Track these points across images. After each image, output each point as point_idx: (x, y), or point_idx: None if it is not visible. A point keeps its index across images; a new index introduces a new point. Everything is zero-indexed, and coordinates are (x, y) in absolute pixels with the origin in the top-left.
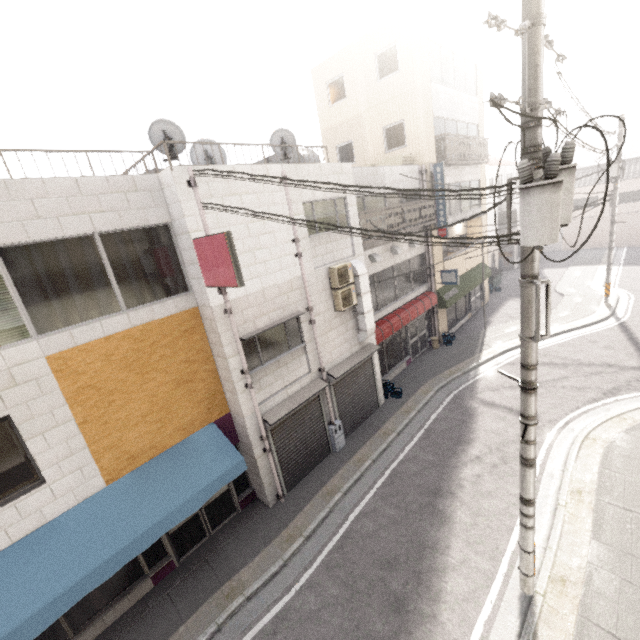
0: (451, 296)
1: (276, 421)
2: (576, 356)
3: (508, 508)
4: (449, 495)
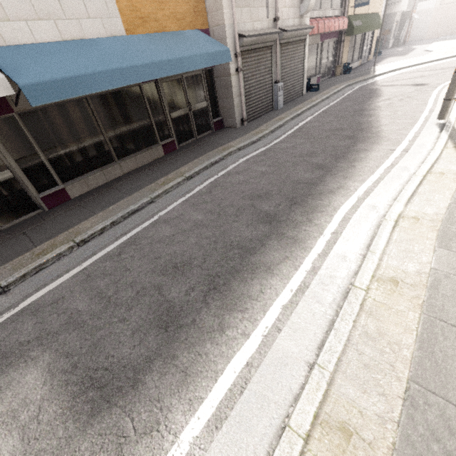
0: (357, 25)
1: (249, 36)
2: (450, 66)
3: (417, 107)
4: (371, 110)
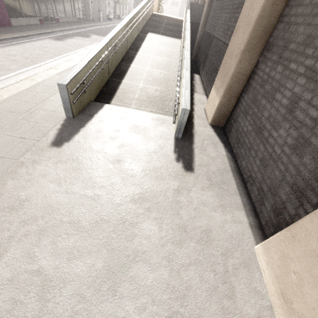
0: (120, 1)
1: None
2: None
3: None
4: None
